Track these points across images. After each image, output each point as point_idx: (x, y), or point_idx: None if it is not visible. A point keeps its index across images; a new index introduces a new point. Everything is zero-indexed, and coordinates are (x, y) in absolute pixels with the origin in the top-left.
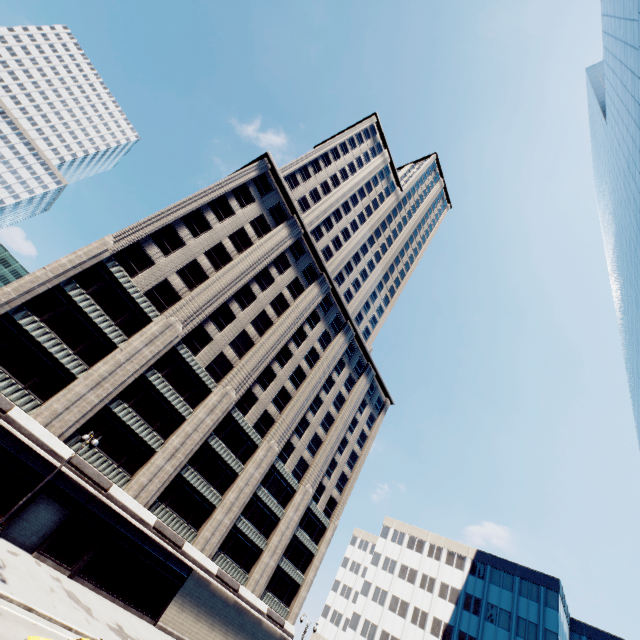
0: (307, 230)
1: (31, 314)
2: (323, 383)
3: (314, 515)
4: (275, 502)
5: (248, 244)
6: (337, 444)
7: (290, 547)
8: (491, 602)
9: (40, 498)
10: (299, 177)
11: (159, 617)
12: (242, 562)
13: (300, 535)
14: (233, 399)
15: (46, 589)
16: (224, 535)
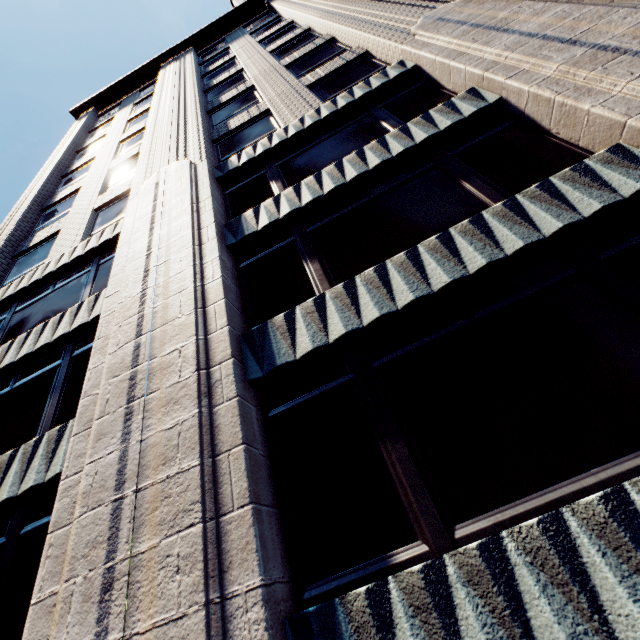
0: (185, 40)
1: None
2: None
3: None
4: None
5: None
6: None
7: None
8: None
9: None
10: None
11: None
12: None
13: None
14: (470, 1)
15: None
16: None
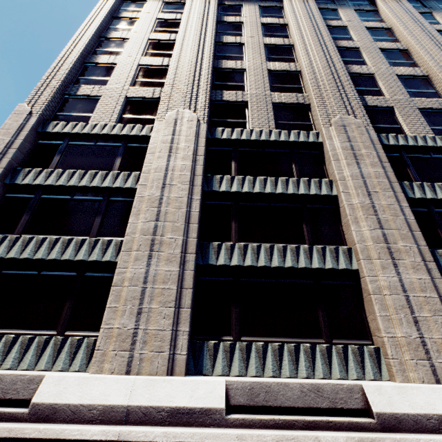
0: None
1: None
2: (438, 36)
3: None
4: None
5: (179, 25)
6: None
7: None
8: None
9: None
10: None
11: None
12: None
13: None
14: (361, 125)
15: None
16: None
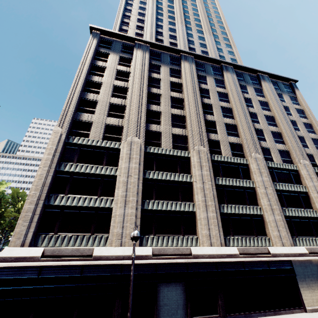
0: (149, 41)
1: (57, 195)
2: (244, 103)
3: None
4: (292, 185)
5: (128, 75)
6: (291, 127)
7: None
8: None
9: (159, 287)
10: None
11: (303, 304)
12: (313, 233)
13: None
14: (205, 151)
15: None
16: (285, 226)
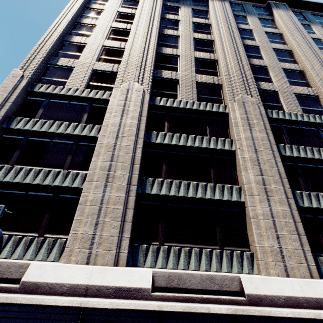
0: None
1: None
2: (313, 43)
3: None
4: None
5: (133, 18)
6: None
7: None
8: None
9: None
10: None
11: None
12: None
13: None
14: (255, 103)
15: None
16: None
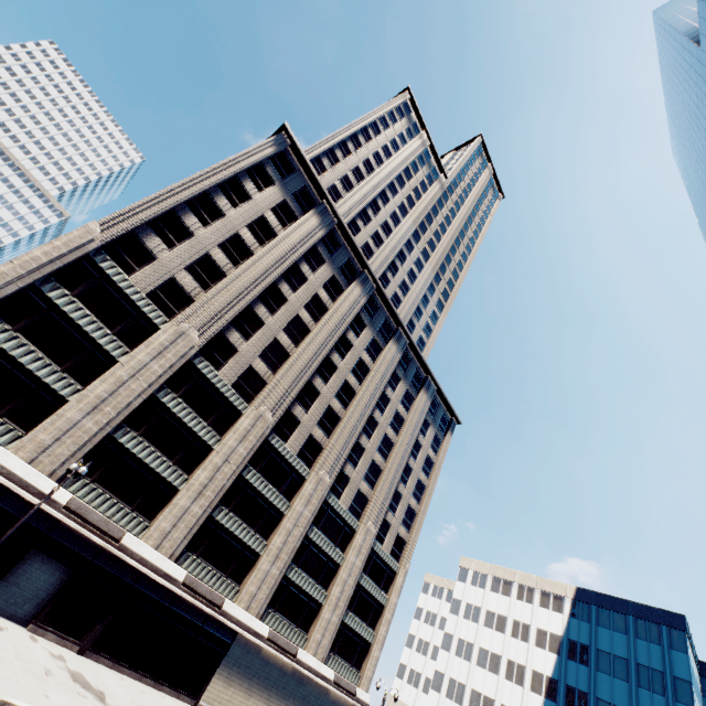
0: (341, 218)
1: None
2: (376, 401)
3: (380, 558)
4: (332, 545)
5: (271, 236)
6: (399, 473)
7: (355, 598)
8: (601, 648)
9: (32, 555)
10: (326, 162)
11: (200, 695)
12: (298, 620)
13: (365, 583)
14: (269, 422)
15: (38, 672)
16: (273, 589)
